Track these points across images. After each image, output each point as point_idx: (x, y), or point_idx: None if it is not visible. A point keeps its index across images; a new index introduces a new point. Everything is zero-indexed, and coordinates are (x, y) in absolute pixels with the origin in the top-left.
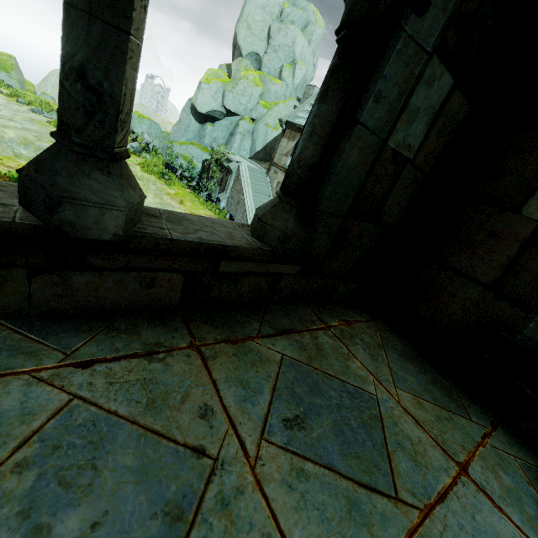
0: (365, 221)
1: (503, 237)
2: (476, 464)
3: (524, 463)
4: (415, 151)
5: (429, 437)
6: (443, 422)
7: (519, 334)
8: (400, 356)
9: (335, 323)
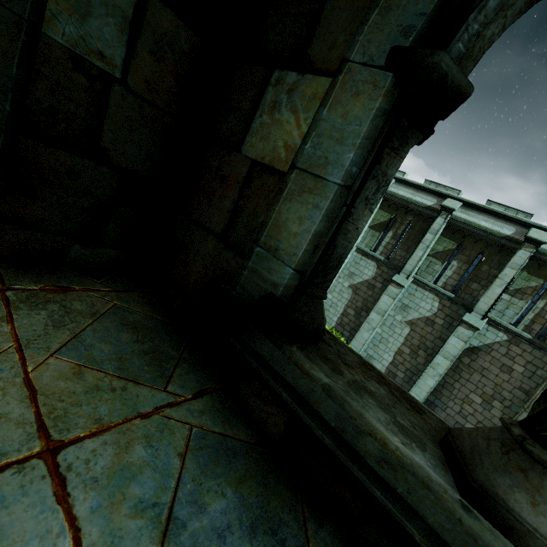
0: (70, 153)
1: (230, 180)
2: (96, 440)
3: (202, 431)
4: (121, 68)
5: (32, 412)
6: (99, 393)
7: (238, 285)
8: (122, 325)
9: (34, 287)
